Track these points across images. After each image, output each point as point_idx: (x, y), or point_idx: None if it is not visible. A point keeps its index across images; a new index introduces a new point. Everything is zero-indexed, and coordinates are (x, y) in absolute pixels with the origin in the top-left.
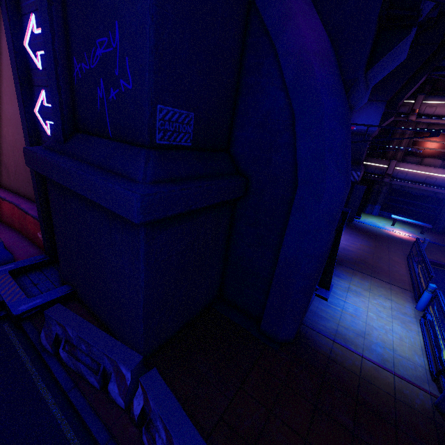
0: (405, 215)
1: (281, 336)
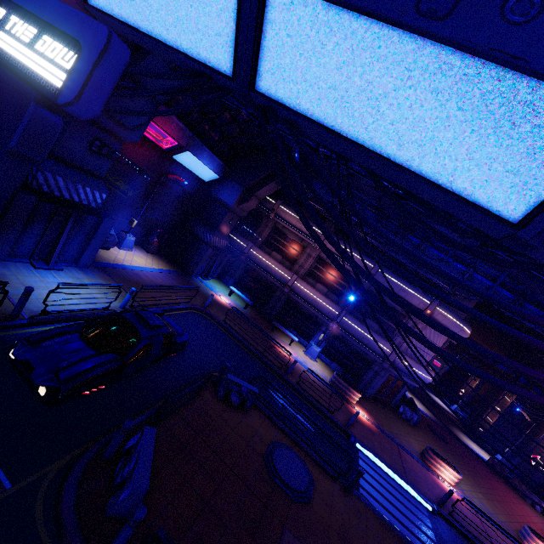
0: (250, 294)
1: None
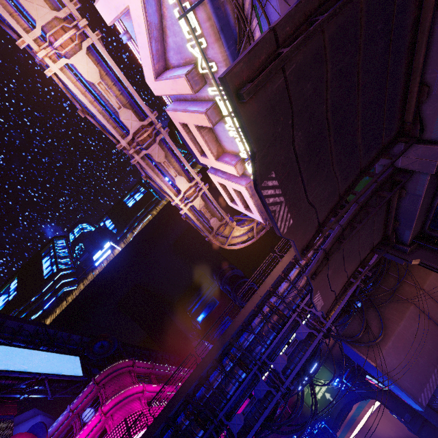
0: None
1: None
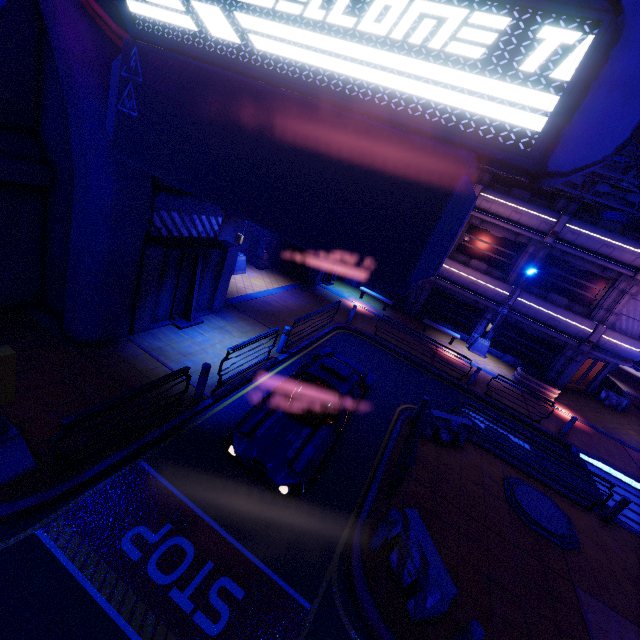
0: (382, 291)
1: (80, 336)
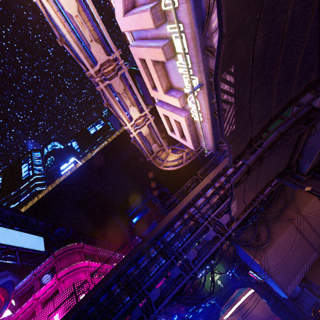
0: None
1: None
